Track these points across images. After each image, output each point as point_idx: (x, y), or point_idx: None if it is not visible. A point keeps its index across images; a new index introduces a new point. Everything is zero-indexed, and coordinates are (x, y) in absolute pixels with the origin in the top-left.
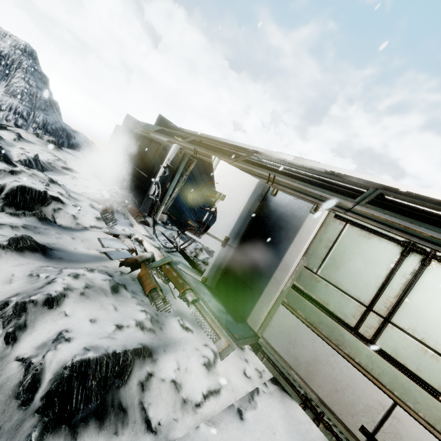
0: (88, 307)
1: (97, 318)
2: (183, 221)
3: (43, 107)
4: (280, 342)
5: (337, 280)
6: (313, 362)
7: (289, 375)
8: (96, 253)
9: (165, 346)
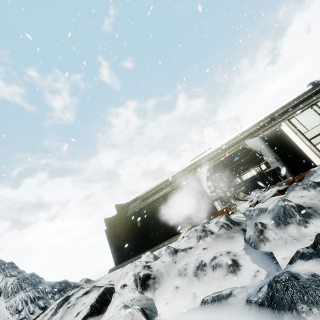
0: None
1: None
2: None
3: (37, 280)
4: None
5: (313, 125)
6: None
7: None
8: (277, 200)
9: None
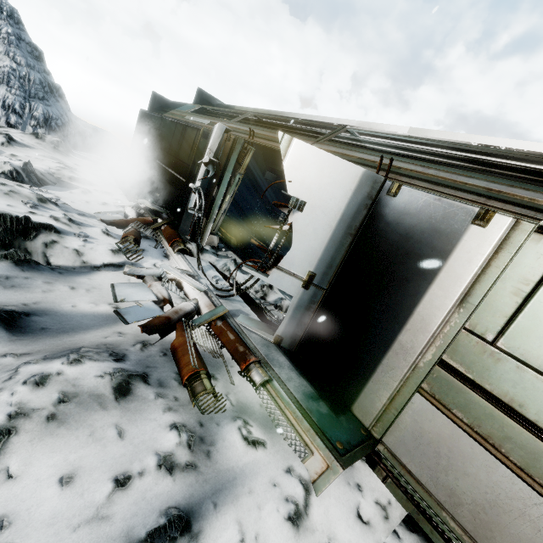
0: (61, 445)
1: (77, 470)
2: (244, 240)
3: (41, 94)
4: (417, 457)
5: None
6: (489, 508)
7: (437, 518)
8: (107, 309)
9: (216, 493)
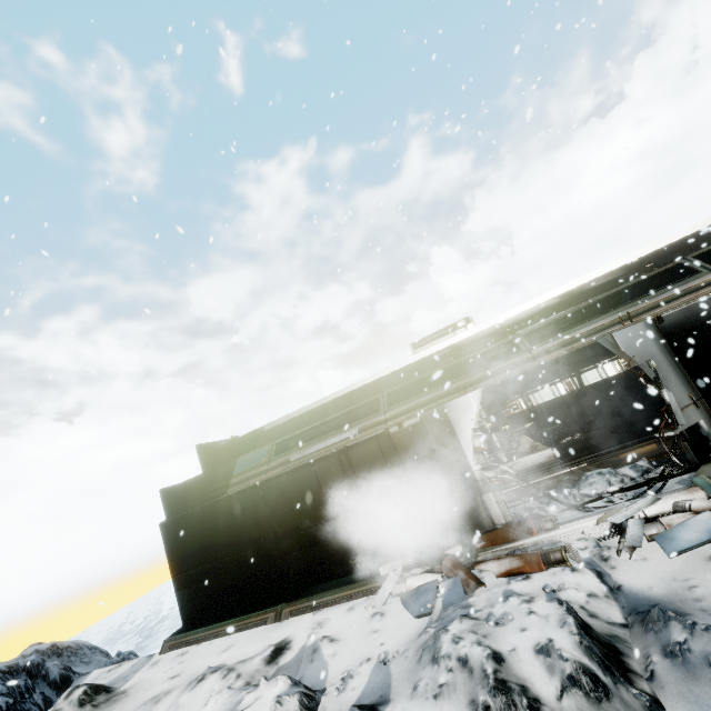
0: None
1: None
2: None
3: None
4: None
5: None
6: None
7: None
8: None
9: None
